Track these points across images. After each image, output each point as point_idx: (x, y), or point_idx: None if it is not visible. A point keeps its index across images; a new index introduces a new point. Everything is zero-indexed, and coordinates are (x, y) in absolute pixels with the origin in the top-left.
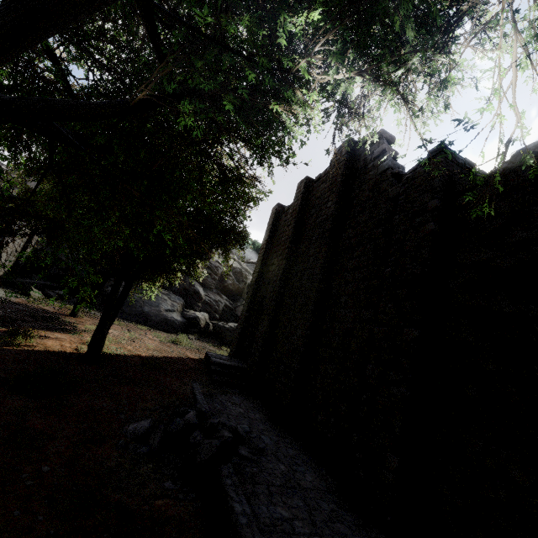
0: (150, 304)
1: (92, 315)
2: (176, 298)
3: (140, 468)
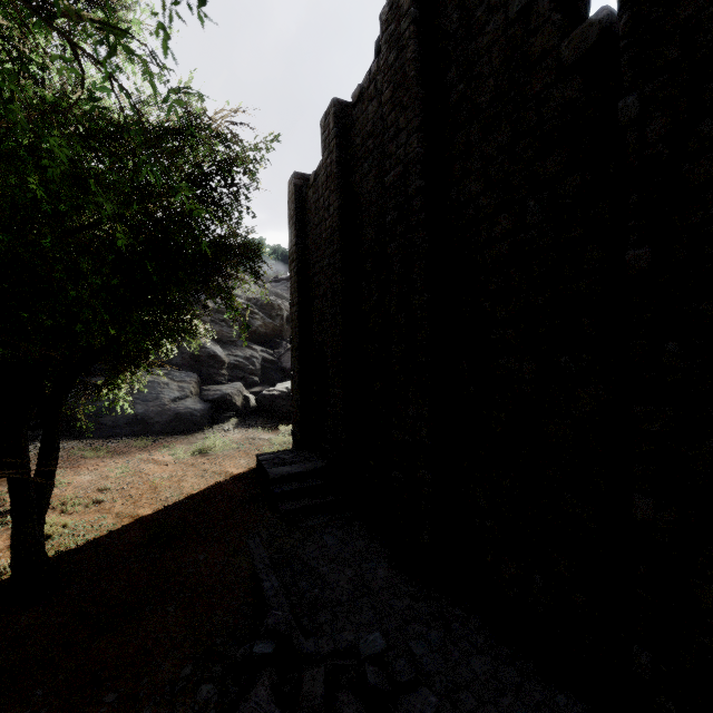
0: (143, 400)
1: None
2: (183, 374)
3: None
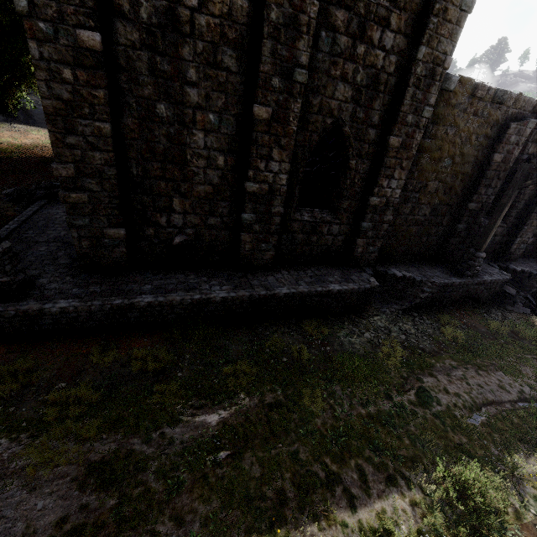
0: None
1: (13, 129)
2: None
3: (5, 205)
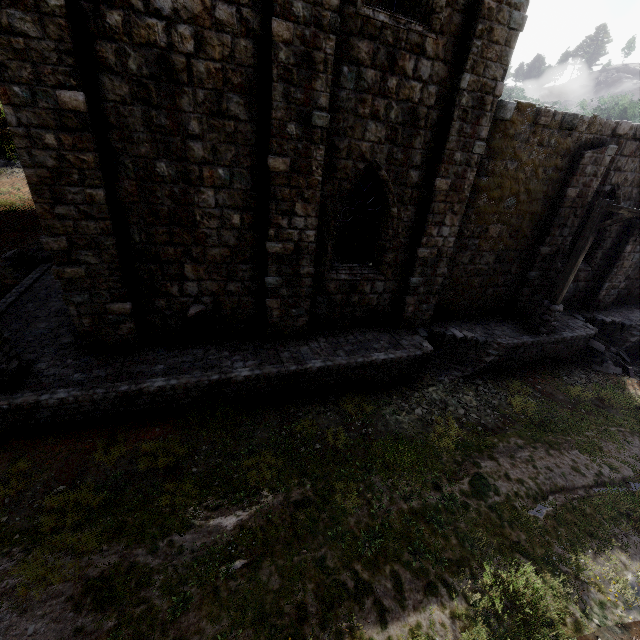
0: None
1: (14, 176)
2: None
3: (4, 271)
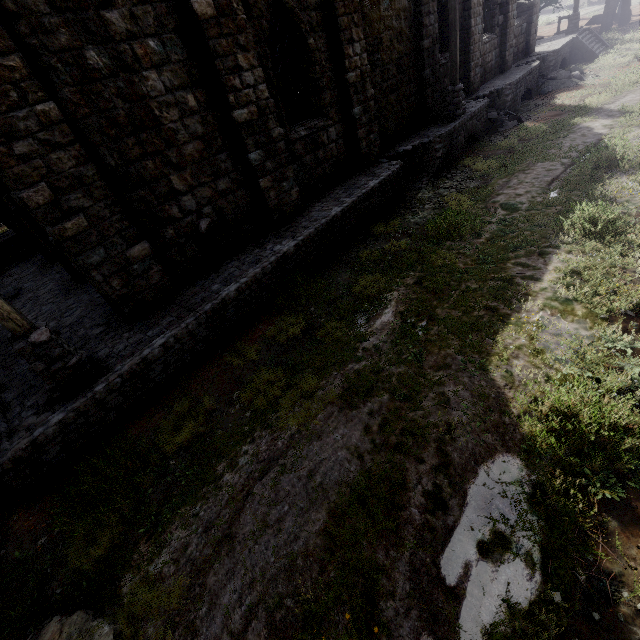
0: None
1: None
2: None
3: None
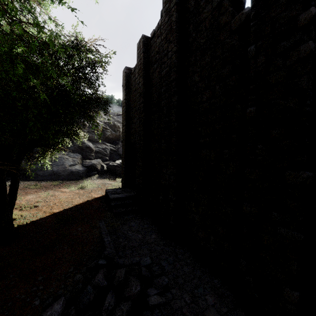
0: (56, 165)
1: None
2: (75, 154)
3: None
